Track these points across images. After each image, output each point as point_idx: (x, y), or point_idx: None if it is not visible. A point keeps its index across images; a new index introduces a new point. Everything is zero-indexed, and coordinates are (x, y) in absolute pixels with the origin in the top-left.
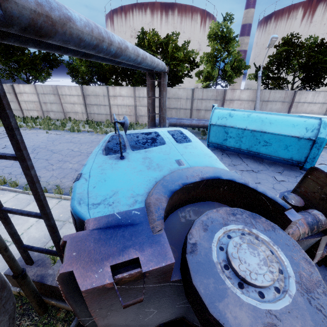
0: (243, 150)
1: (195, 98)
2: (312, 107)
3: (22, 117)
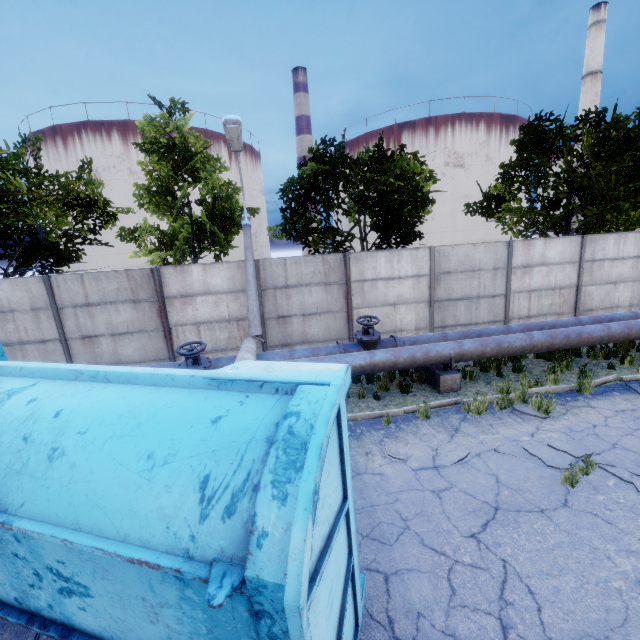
0: (7, 609)
1: (64, 304)
2: (398, 288)
3: None
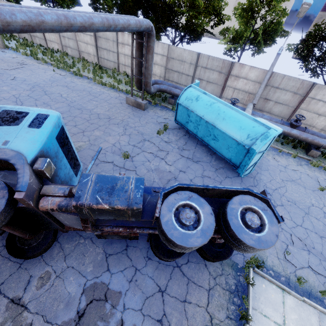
0: (198, 138)
1: (199, 65)
2: None
3: (45, 47)
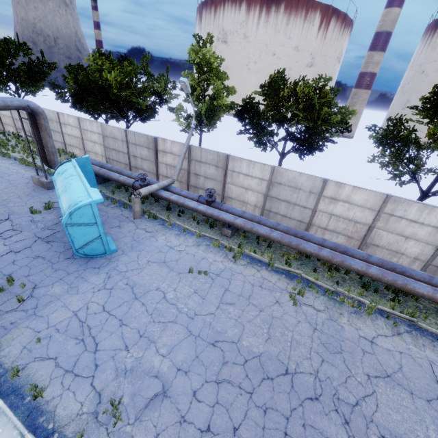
0: None
1: (129, 141)
2: (250, 181)
3: None
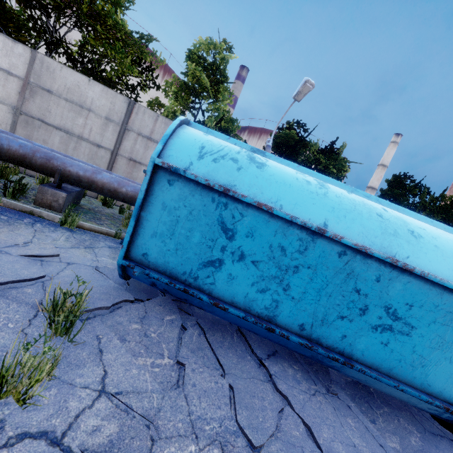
0: (287, 331)
1: (132, 127)
2: None
3: None
